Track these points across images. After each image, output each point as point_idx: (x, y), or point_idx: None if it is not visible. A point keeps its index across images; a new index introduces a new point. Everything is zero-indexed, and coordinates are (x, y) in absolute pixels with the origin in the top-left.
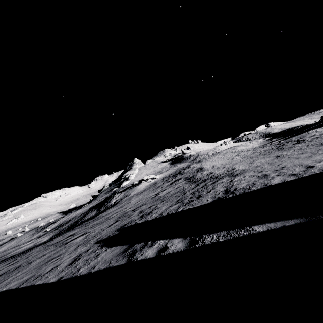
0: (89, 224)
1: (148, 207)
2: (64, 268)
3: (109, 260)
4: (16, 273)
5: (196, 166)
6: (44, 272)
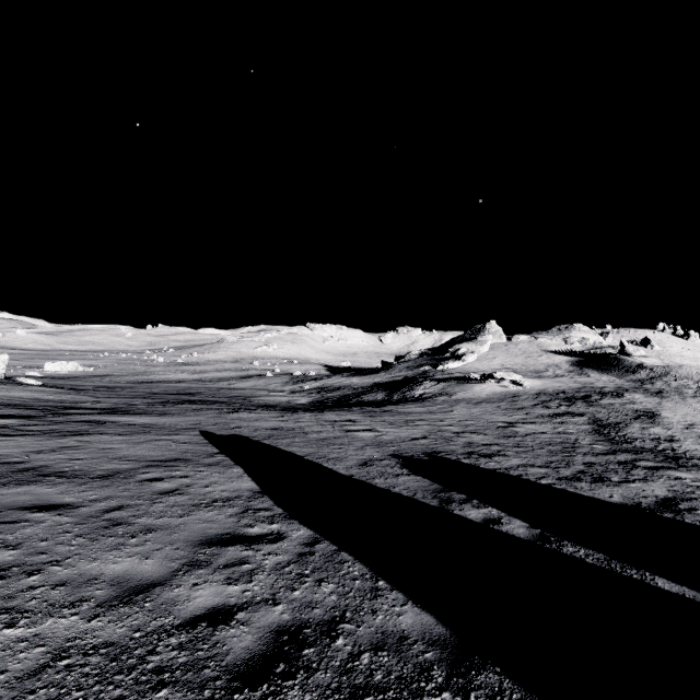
0: (375, 415)
1: (486, 443)
2: (353, 465)
3: (413, 489)
4: (293, 437)
5: (640, 401)
6: (329, 456)
